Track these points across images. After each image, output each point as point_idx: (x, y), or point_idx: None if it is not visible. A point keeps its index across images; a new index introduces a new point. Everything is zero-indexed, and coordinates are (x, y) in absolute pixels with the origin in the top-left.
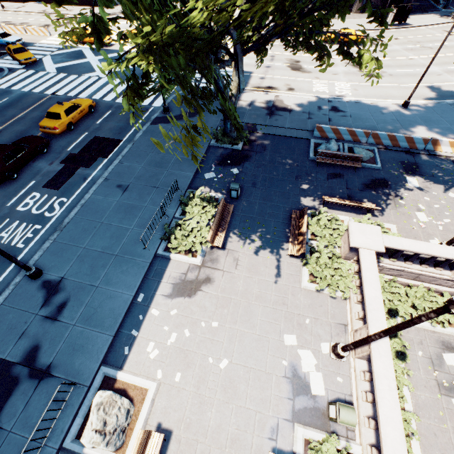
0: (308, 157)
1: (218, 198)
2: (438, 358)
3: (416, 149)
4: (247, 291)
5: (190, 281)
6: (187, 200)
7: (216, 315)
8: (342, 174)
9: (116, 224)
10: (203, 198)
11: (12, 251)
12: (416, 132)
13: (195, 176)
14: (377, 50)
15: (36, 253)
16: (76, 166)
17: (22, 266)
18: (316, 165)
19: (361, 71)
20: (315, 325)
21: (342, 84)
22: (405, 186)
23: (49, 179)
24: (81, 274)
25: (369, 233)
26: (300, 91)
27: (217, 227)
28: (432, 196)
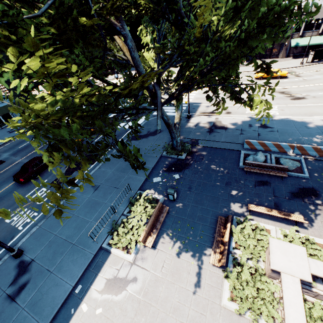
0: (238, 166)
1: (159, 200)
2: None
3: None
4: (166, 299)
5: (120, 279)
6: (134, 200)
7: (133, 322)
8: (269, 181)
9: (82, 216)
10: (146, 200)
11: (14, 232)
12: None
13: (146, 180)
14: (301, 80)
15: (25, 236)
16: (73, 170)
17: (7, 249)
18: (245, 173)
19: (287, 96)
20: None
21: None
22: None
23: (55, 179)
24: (45, 259)
25: (292, 255)
26: (235, 113)
27: (151, 227)
28: None
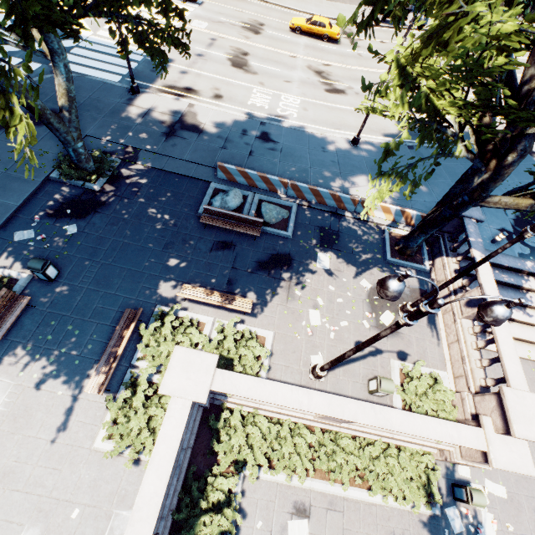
0: (197, 213)
1: (18, 281)
2: (280, 530)
3: (345, 210)
4: None
5: None
6: None
7: None
8: (235, 243)
9: None
10: None
11: None
12: (355, 184)
13: None
14: (354, 54)
15: None
16: None
17: None
18: (204, 226)
19: (323, 82)
20: (85, 521)
21: (291, 98)
22: (311, 268)
23: None
24: None
25: (196, 369)
26: (230, 101)
27: None
28: (340, 284)
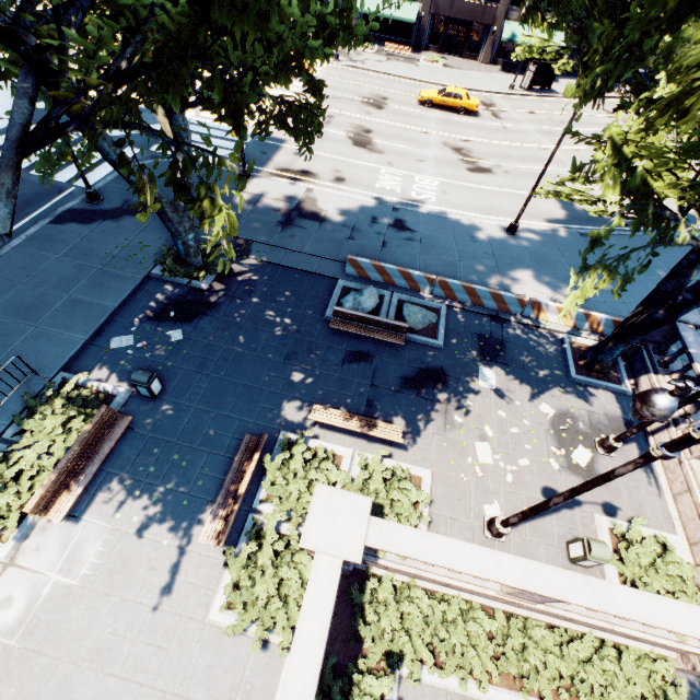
0: (323, 316)
1: (115, 397)
2: None
3: (508, 312)
4: (83, 634)
5: None
6: (36, 402)
7: None
8: (372, 353)
9: None
10: (75, 400)
11: None
12: (518, 280)
13: (91, 343)
14: (498, 128)
15: None
16: None
17: None
18: (333, 333)
19: (463, 160)
20: None
21: (426, 179)
22: (472, 386)
23: None
24: None
25: (345, 516)
26: (354, 184)
27: (71, 472)
28: (512, 408)
